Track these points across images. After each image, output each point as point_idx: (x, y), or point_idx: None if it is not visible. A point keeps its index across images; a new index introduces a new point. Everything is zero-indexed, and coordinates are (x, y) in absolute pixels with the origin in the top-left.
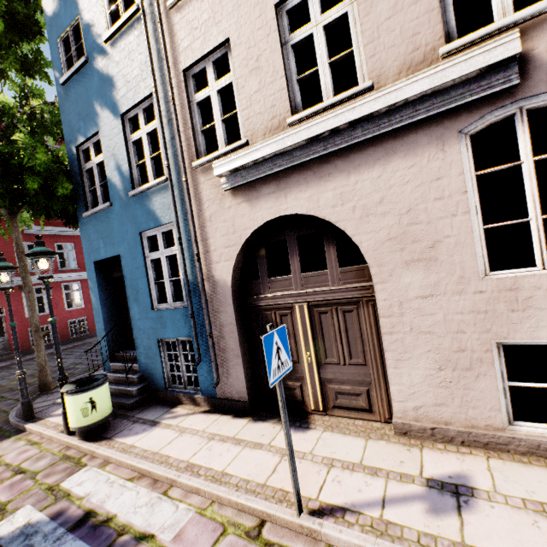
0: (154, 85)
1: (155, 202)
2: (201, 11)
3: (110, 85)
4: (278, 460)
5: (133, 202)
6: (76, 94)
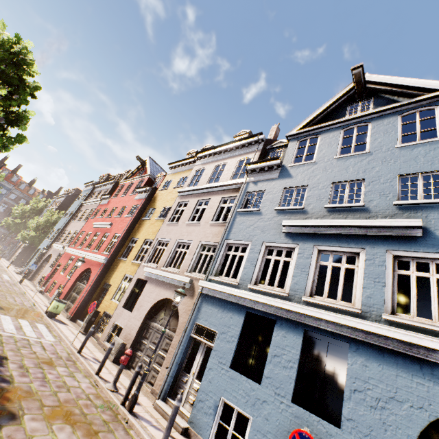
0: None
1: None
2: None
3: None
4: (2, 258)
5: None
6: None
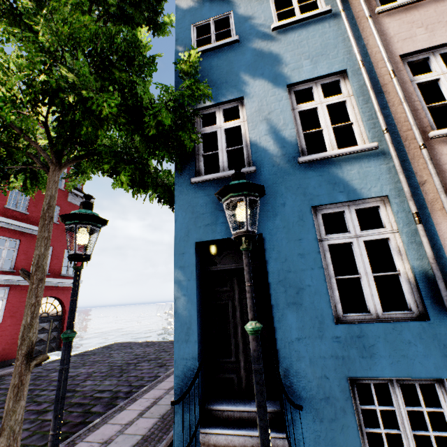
0: (361, 60)
1: (347, 171)
2: (425, 17)
3: (272, 61)
4: None
5: (302, 170)
6: (209, 65)
